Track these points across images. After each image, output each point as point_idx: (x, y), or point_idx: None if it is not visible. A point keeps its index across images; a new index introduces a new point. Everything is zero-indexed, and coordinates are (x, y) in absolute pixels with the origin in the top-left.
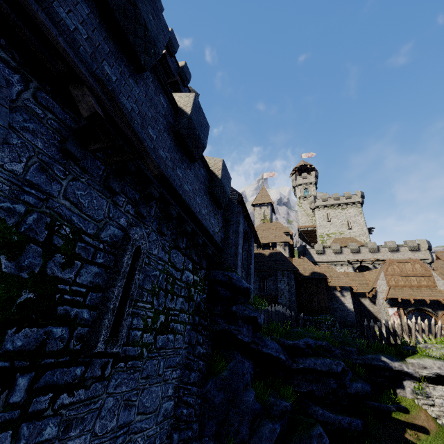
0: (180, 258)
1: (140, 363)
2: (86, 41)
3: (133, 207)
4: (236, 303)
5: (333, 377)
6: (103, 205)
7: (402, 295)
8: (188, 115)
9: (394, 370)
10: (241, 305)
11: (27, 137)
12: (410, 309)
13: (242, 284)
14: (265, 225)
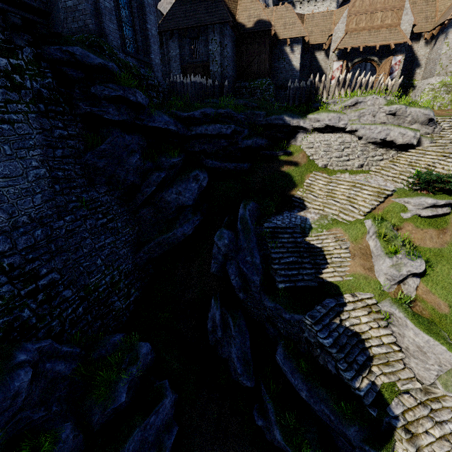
0: None
1: None
2: None
3: None
4: (94, 84)
5: (224, 138)
6: None
7: (355, 42)
8: None
9: (291, 126)
10: (99, 86)
11: None
12: (356, 61)
13: (91, 60)
14: None
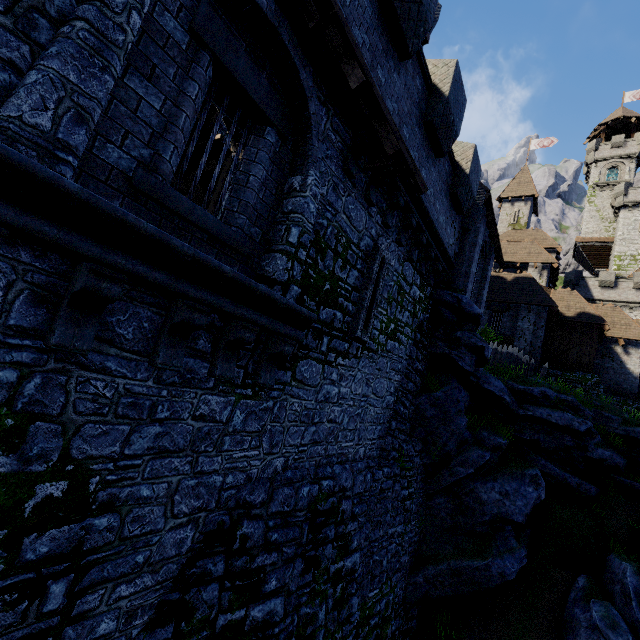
0: (411, 272)
1: (376, 357)
2: (368, 52)
3: (381, 217)
4: (461, 329)
5: (571, 434)
6: (363, 217)
7: None
8: (445, 98)
9: None
10: (468, 332)
11: (328, 163)
12: None
13: (473, 309)
14: (515, 233)
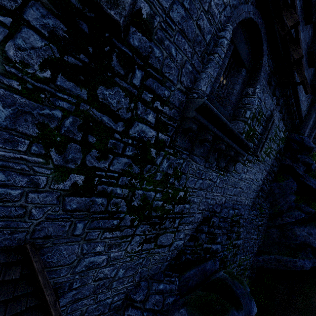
0: (281, 125)
1: (260, 163)
2: None
3: (276, 101)
4: (301, 154)
5: None
6: (269, 102)
7: None
8: None
9: None
10: (304, 156)
11: (263, 81)
12: None
13: (310, 144)
14: None
